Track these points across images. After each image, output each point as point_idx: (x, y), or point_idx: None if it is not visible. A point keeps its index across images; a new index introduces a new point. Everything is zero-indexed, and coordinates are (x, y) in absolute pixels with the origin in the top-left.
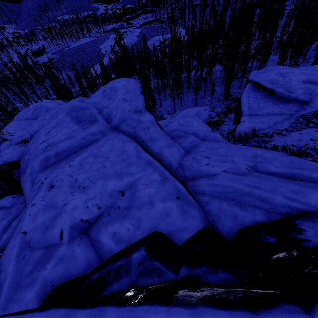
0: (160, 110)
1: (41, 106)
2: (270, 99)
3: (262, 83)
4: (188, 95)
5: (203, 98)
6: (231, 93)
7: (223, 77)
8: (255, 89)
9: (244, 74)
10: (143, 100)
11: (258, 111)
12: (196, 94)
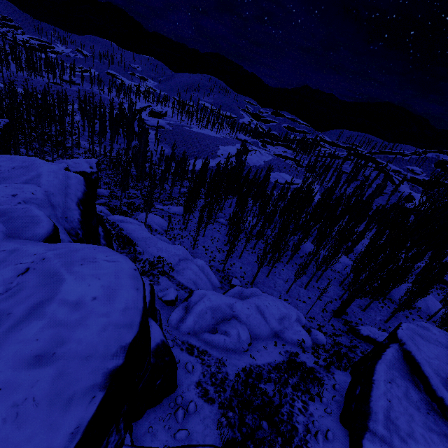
0: (235, 263)
1: (36, 167)
2: (438, 424)
3: (428, 373)
4: (284, 267)
5: (304, 287)
6: (347, 309)
7: (344, 276)
8: (408, 371)
9: (378, 296)
10: (80, 427)
11: (408, 444)
12: (296, 277)
